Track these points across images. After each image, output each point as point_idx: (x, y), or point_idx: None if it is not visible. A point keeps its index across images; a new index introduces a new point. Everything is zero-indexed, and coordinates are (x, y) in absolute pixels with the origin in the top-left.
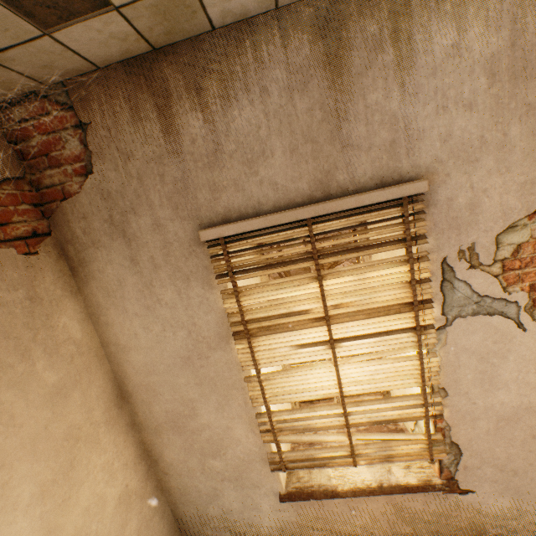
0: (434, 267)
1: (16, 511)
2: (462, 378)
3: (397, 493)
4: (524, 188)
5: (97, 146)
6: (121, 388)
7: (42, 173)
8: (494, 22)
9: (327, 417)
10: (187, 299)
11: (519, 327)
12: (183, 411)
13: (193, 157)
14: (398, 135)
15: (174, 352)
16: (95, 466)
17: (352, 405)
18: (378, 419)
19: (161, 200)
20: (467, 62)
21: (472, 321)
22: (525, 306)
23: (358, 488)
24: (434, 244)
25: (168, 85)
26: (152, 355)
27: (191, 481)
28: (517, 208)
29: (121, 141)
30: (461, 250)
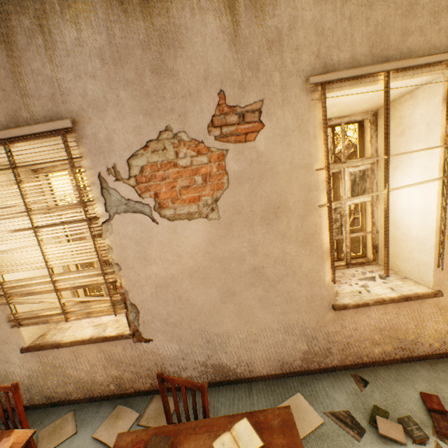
0: (95, 179)
1: None
2: (128, 256)
3: (100, 342)
4: (136, 130)
5: None
6: None
7: None
8: (97, 28)
9: (42, 284)
10: None
11: (154, 221)
12: None
13: None
14: (55, 91)
15: None
16: None
17: (57, 275)
18: (76, 285)
19: None
20: (87, 50)
21: (126, 216)
22: (154, 207)
23: (75, 340)
24: (91, 163)
25: None
26: None
27: None
28: (135, 143)
29: None
30: (108, 168)
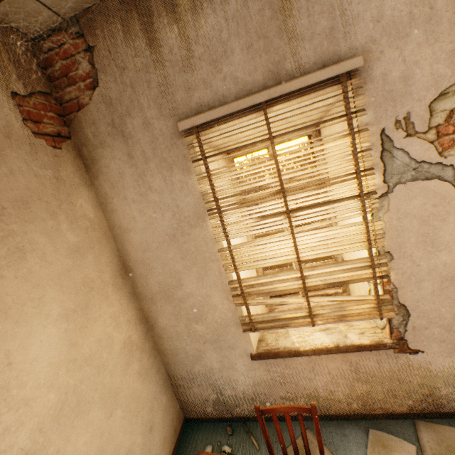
0: (374, 139)
1: (48, 320)
2: (406, 241)
3: (352, 352)
4: (453, 55)
5: (101, 64)
6: (124, 264)
7: (63, 91)
8: None
9: (287, 281)
10: (171, 185)
11: None
12: (172, 282)
13: (171, 64)
14: (335, 22)
15: (163, 231)
16: (105, 313)
17: (308, 270)
18: (331, 281)
19: (148, 103)
20: None
21: (412, 186)
22: None
23: (317, 348)
24: (372, 117)
25: (151, 6)
26: (146, 235)
27: (180, 344)
28: (447, 75)
29: (118, 57)
30: (398, 121)
